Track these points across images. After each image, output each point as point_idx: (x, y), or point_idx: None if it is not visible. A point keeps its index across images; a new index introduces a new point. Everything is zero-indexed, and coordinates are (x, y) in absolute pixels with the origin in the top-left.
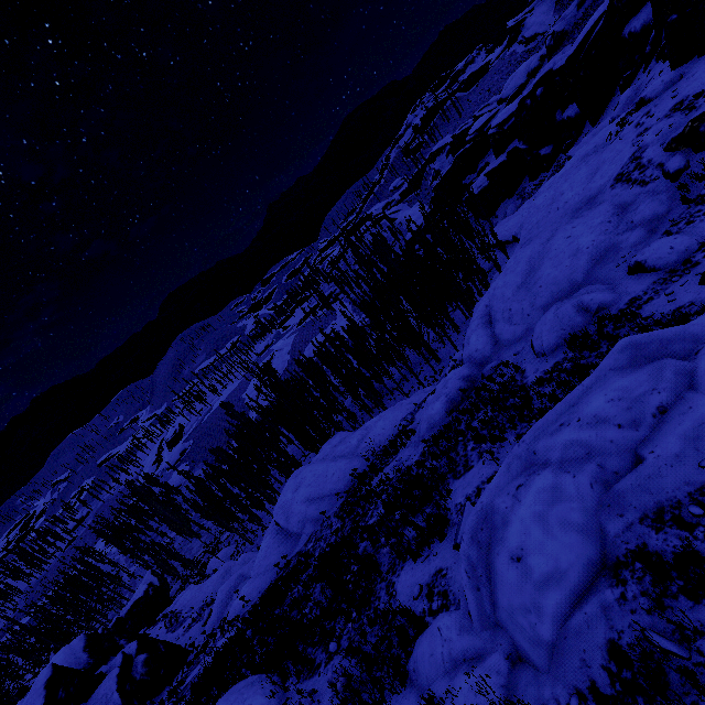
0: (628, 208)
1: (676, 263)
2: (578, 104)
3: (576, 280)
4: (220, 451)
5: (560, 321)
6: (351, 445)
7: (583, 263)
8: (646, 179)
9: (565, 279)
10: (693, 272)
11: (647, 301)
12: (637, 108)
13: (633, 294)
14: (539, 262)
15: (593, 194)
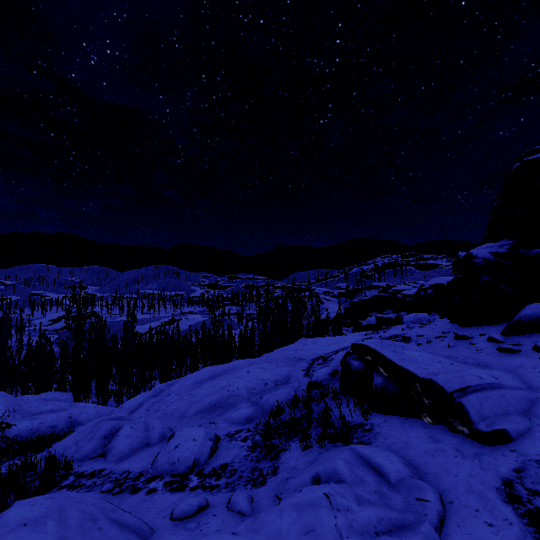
0: (284, 385)
1: (155, 470)
2: (440, 314)
3: (189, 411)
4: (48, 340)
5: (90, 431)
6: (40, 408)
7: (208, 400)
8: (311, 370)
9: (192, 402)
10: (112, 497)
11: (75, 486)
12: (397, 323)
13: (114, 466)
14: (224, 374)
15: (306, 356)
